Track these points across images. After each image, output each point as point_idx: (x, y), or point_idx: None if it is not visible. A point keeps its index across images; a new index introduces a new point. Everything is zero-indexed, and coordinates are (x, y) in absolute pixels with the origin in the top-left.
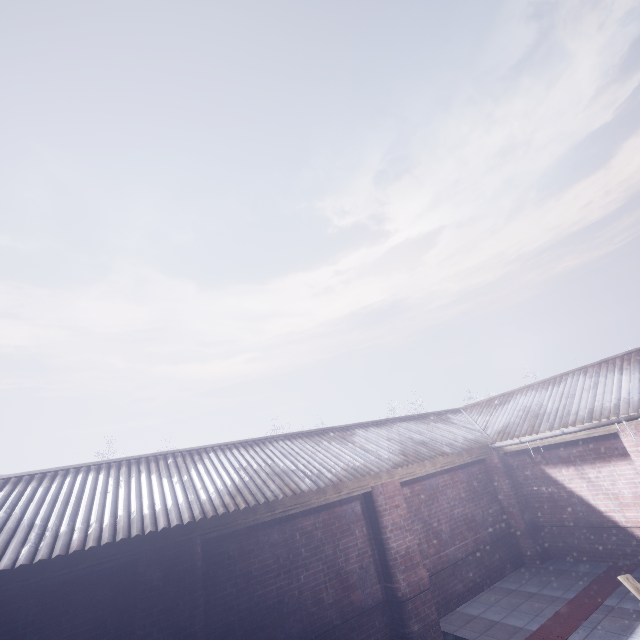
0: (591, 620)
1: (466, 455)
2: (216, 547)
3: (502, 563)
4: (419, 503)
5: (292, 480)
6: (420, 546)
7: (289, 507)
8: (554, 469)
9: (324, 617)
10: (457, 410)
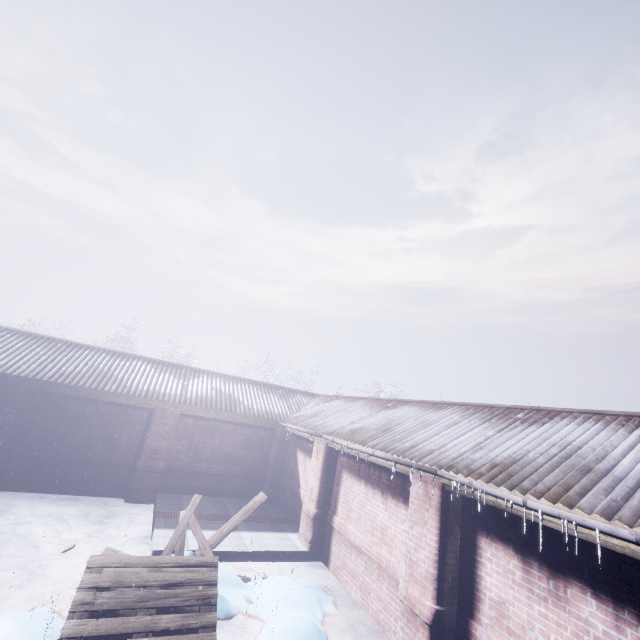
0: (212, 521)
1: (252, 419)
2: (40, 396)
3: (240, 490)
4: (196, 431)
5: (107, 382)
6: (179, 453)
7: (89, 394)
8: (299, 452)
9: (87, 455)
10: (315, 395)
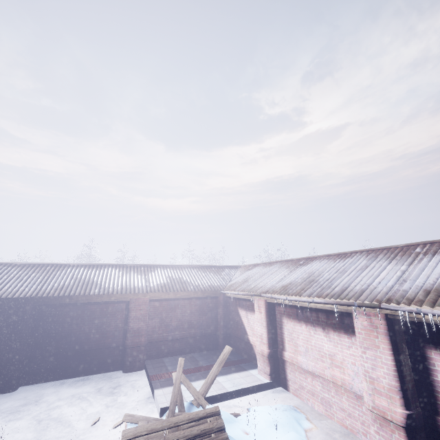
0: (193, 374)
1: (200, 293)
2: (44, 308)
3: (203, 346)
4: (162, 310)
5: (91, 288)
6: (154, 329)
7: (80, 299)
8: (240, 310)
9: (88, 345)
10: (237, 266)
